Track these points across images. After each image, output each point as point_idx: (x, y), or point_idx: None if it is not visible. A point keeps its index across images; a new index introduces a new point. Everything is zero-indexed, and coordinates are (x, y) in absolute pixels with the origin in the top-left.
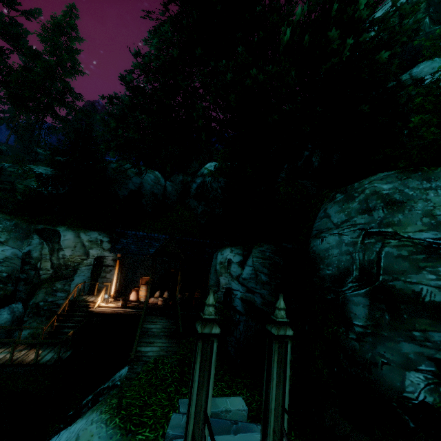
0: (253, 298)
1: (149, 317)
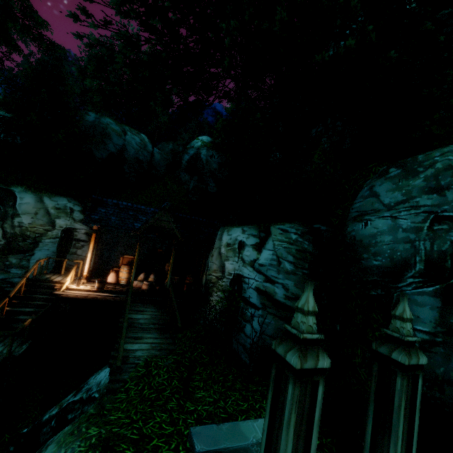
0: (273, 288)
1: (133, 304)
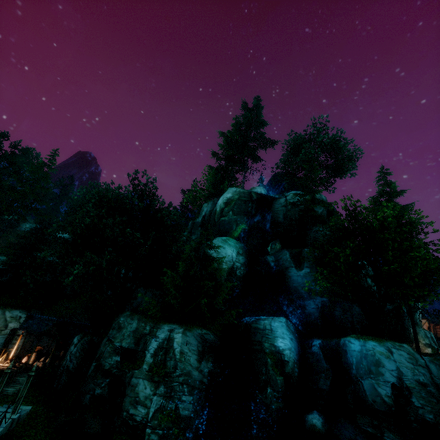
0: (70, 364)
1: (23, 373)
